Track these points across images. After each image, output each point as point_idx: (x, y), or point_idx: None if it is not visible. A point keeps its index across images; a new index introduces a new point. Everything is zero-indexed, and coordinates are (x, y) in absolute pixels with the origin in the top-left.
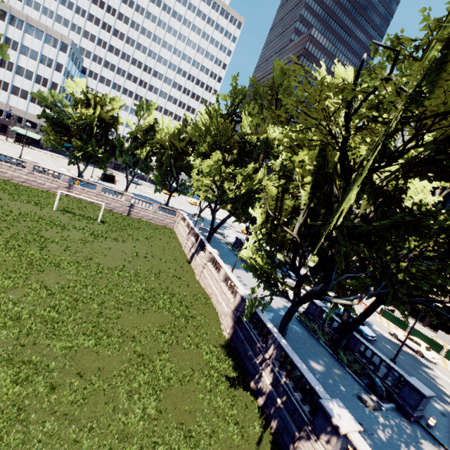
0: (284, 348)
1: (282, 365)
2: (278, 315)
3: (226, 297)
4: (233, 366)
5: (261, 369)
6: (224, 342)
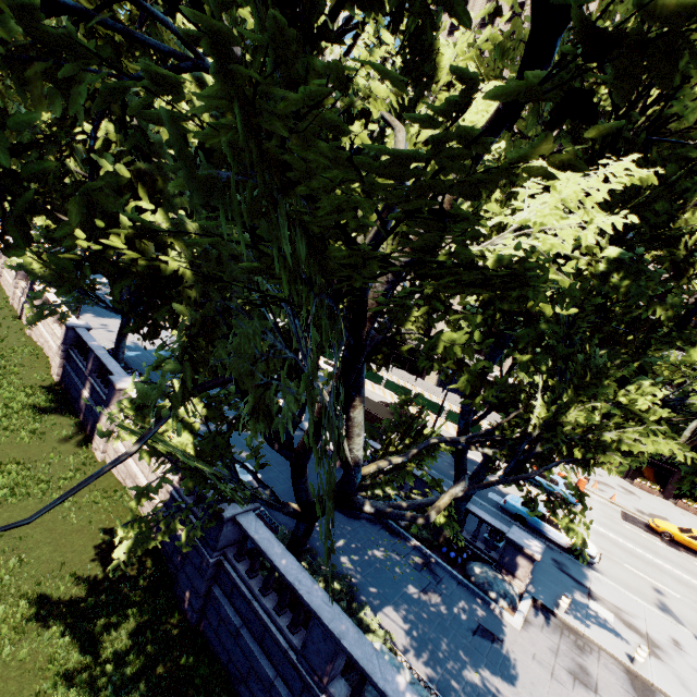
0: (98, 355)
1: (100, 373)
2: (150, 354)
3: (57, 338)
4: (56, 400)
5: (83, 388)
6: (51, 384)
